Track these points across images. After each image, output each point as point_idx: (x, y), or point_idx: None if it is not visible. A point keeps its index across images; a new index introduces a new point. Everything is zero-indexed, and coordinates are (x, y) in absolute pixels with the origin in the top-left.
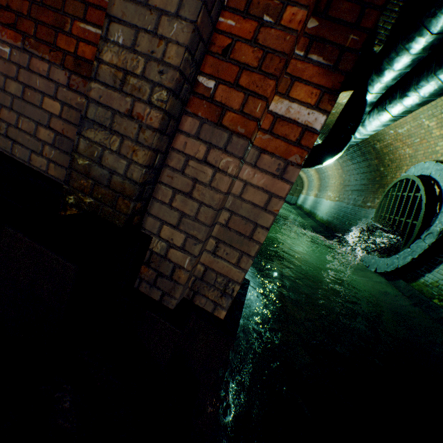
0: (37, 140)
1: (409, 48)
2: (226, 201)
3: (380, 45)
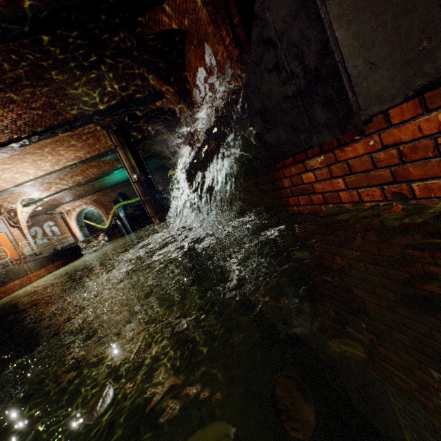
0: None
1: None
2: None
3: None
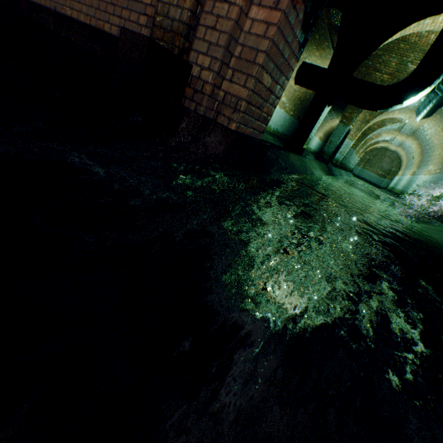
0: (138, 25)
1: None
2: (240, 37)
3: None
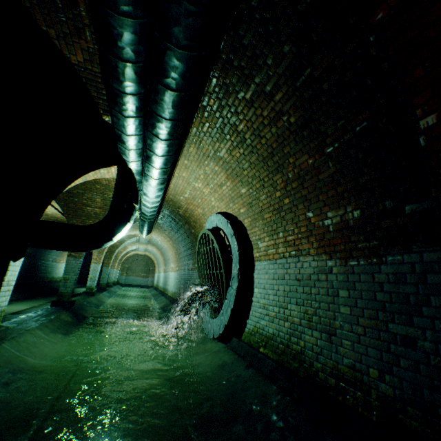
0: None
1: (120, 110)
2: None
3: (107, 114)
